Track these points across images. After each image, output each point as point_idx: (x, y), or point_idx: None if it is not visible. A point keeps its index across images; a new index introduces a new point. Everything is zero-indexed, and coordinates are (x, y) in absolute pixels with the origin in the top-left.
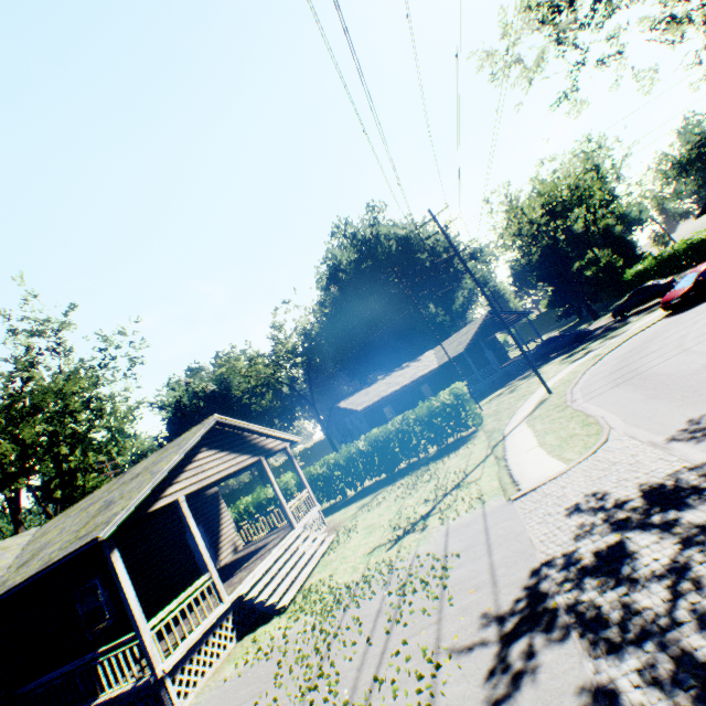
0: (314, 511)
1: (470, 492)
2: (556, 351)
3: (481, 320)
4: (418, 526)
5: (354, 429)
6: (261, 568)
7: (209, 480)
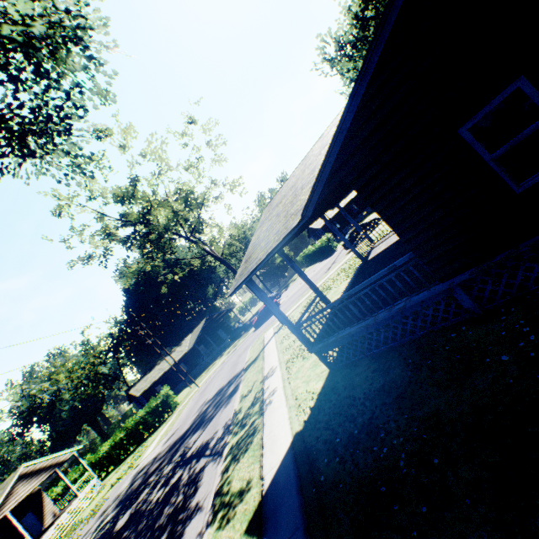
0: (93, 481)
1: (137, 462)
2: (238, 335)
3: (204, 322)
4: (116, 483)
5: (143, 403)
6: (56, 524)
7: (23, 497)
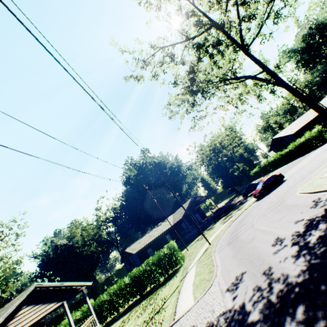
0: None
1: (160, 317)
2: (222, 214)
3: (189, 201)
4: None
5: (134, 262)
6: None
7: None
